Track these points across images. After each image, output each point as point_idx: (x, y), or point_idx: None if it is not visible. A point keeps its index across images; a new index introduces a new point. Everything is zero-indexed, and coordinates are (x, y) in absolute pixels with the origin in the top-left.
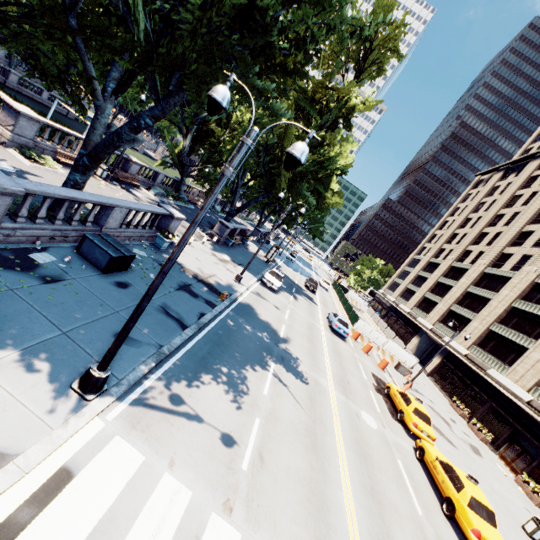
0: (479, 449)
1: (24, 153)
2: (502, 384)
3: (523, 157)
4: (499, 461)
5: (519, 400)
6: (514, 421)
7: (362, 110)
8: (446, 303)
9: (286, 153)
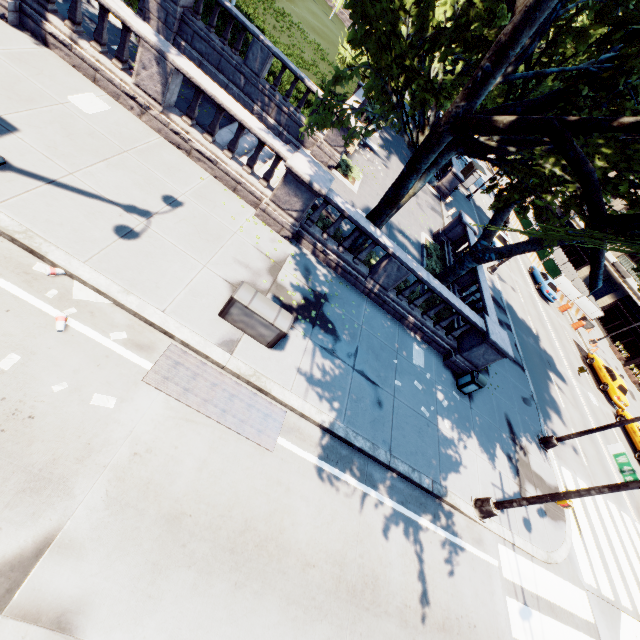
0: (633, 392)
1: (345, 172)
2: None
3: None
4: None
5: None
6: None
7: None
8: None
9: None
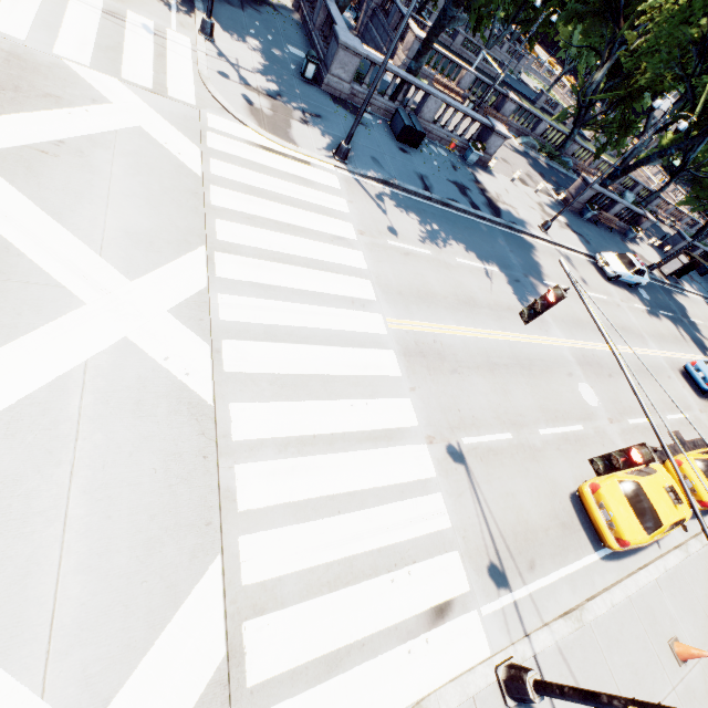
0: None
1: None
2: None
3: None
4: None
5: None
6: None
7: None
8: None
9: None
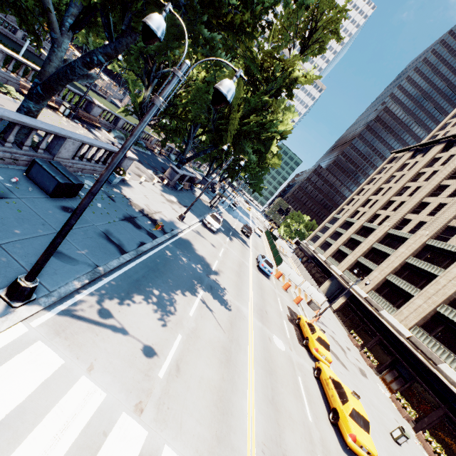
0: (366, 372)
1: None
2: (390, 322)
3: (430, 141)
4: (380, 382)
5: (401, 336)
6: (395, 352)
7: (303, 82)
8: (355, 255)
9: (214, 89)
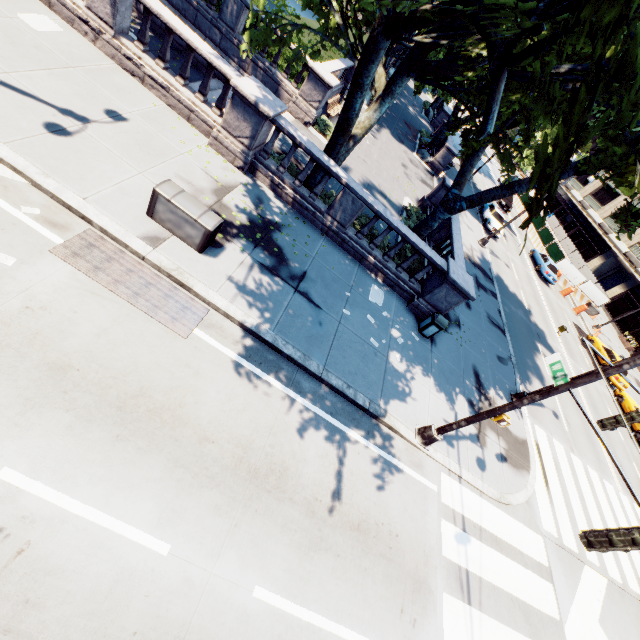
0: (639, 381)
1: (322, 130)
2: None
3: None
4: None
5: None
6: None
7: None
8: None
9: None
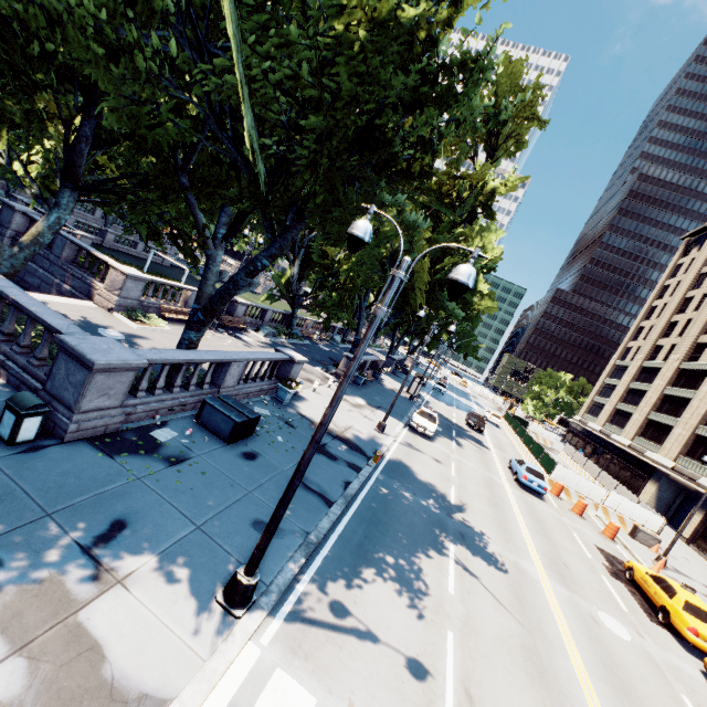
0: None
1: (131, 315)
2: None
3: None
4: None
5: None
6: None
7: (504, 192)
8: (687, 425)
9: (448, 279)
